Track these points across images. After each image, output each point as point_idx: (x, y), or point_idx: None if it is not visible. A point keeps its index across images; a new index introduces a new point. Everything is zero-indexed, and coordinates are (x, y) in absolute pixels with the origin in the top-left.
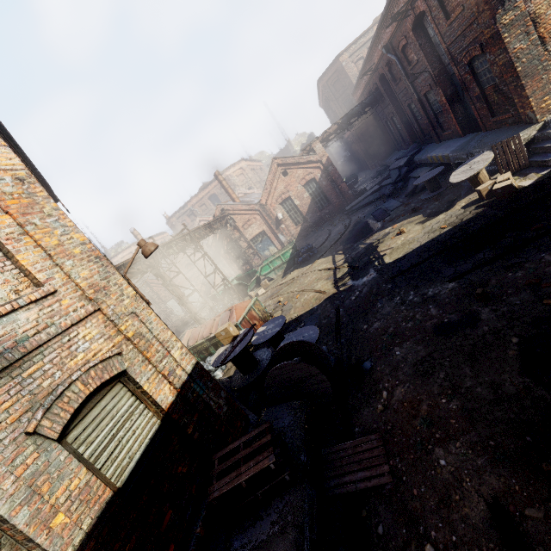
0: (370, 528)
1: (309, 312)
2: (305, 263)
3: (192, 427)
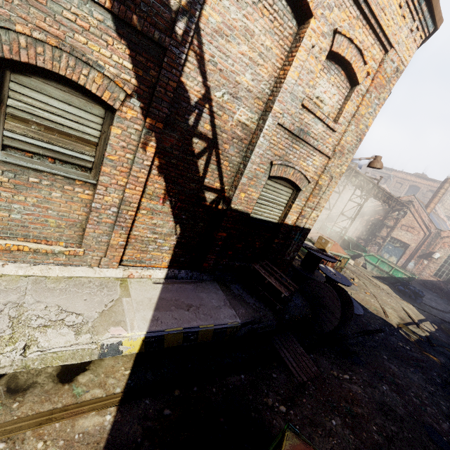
0: (271, 368)
1: (361, 306)
2: (399, 293)
3: (277, 241)
